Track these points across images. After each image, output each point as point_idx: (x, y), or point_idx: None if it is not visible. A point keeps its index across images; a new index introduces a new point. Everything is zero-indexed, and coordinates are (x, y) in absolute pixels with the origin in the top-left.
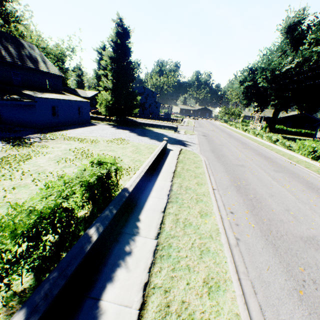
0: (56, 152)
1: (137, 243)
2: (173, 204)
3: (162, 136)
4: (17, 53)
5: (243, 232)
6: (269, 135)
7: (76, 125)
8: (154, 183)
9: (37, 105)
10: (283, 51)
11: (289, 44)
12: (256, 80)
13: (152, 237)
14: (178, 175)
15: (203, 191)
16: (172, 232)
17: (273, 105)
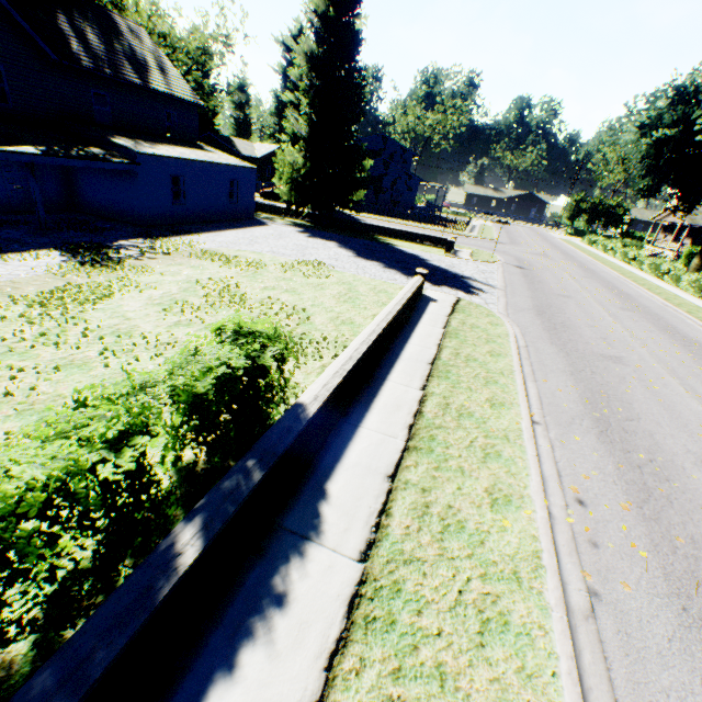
0: (166, 286)
1: (310, 567)
2: (421, 456)
3: (414, 262)
4: (105, 46)
5: (611, 572)
6: (701, 279)
7: (223, 223)
8: (379, 388)
9: (141, 172)
10: None
11: None
12: (690, 122)
13: (352, 552)
14: (443, 373)
15: (505, 426)
16: (407, 546)
17: None
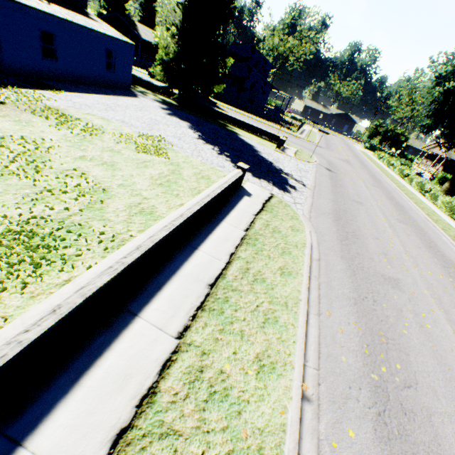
0: None
1: None
2: None
3: (247, 152)
4: None
5: None
6: (453, 202)
7: (95, 88)
8: (117, 335)
9: (1, 16)
10: None
11: None
12: None
13: None
14: (219, 303)
15: (266, 420)
16: None
17: None
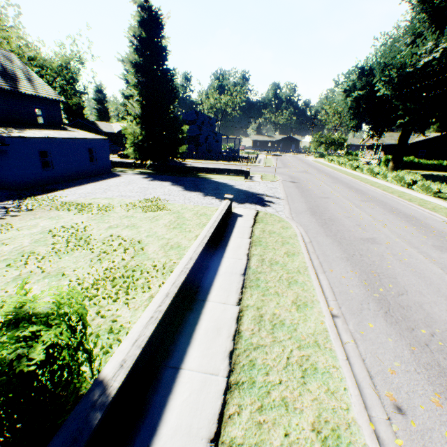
0: (19, 240)
1: None
2: (243, 395)
3: (224, 189)
4: None
5: None
6: (399, 175)
7: (86, 179)
8: (200, 312)
9: (11, 150)
10: (415, 35)
11: (426, 20)
12: (371, 86)
13: None
14: (254, 282)
15: (313, 329)
16: None
17: (401, 124)
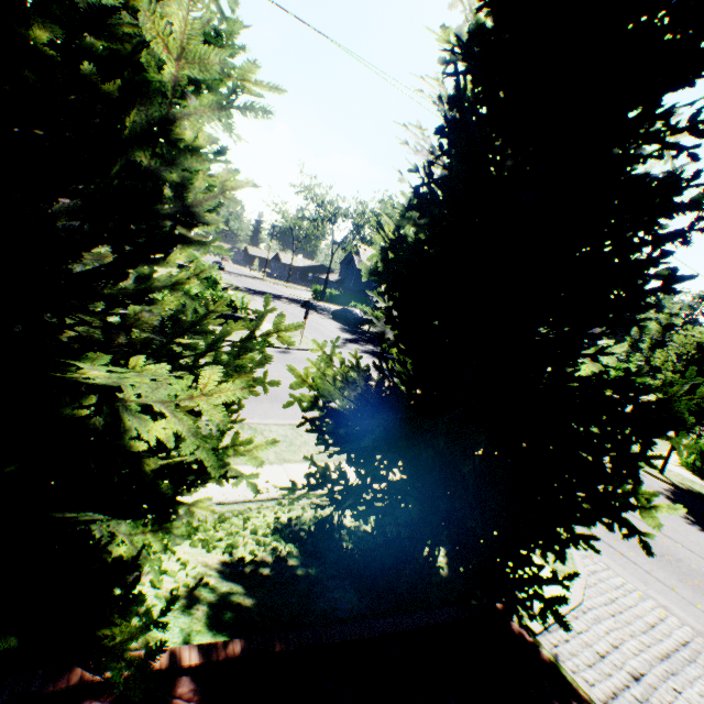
0: None
1: None
2: None
3: None
4: None
5: None
6: None
7: None
8: None
9: None
10: None
11: None
12: None
13: None
14: None
15: None
16: None
17: None
